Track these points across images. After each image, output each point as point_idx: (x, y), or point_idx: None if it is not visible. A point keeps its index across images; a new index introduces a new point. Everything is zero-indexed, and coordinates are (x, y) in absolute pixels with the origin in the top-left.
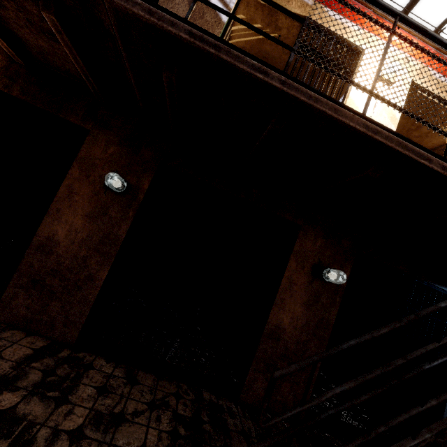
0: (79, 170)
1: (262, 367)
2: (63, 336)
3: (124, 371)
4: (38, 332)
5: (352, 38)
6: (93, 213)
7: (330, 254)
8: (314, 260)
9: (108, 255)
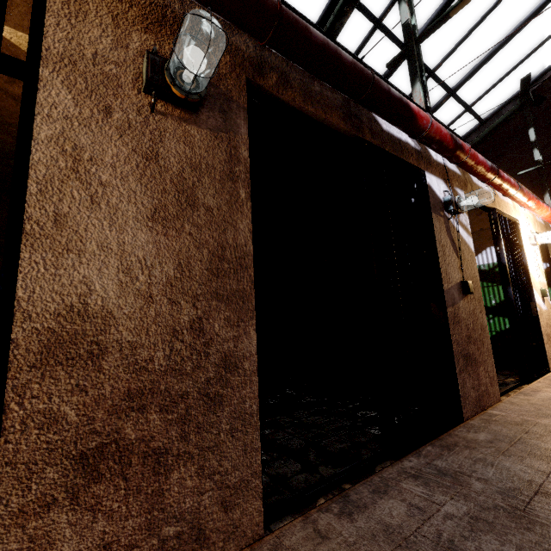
0: None
1: None
2: None
3: None
4: None
5: (512, 213)
6: None
7: None
8: None
9: None
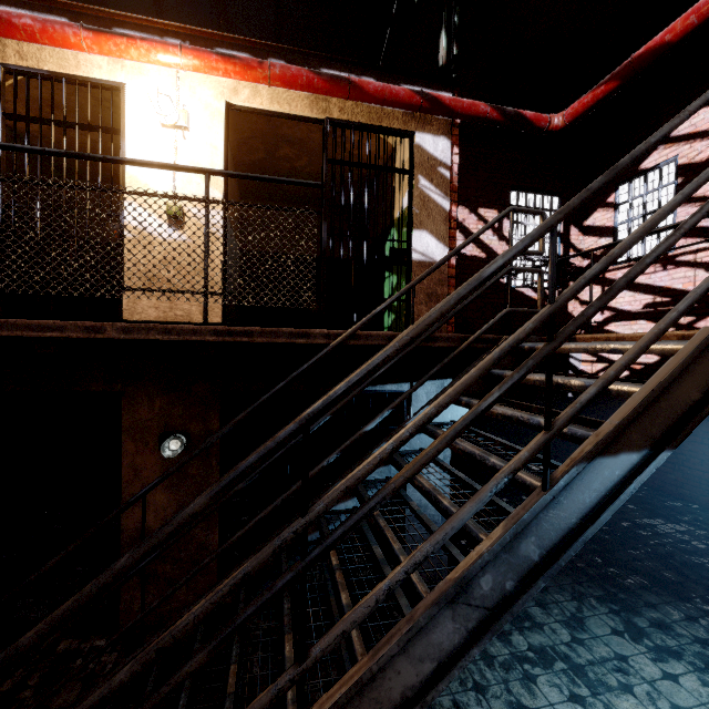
0: None
1: (138, 582)
2: None
3: None
4: None
5: (94, 71)
6: None
7: (182, 411)
8: (160, 429)
9: None
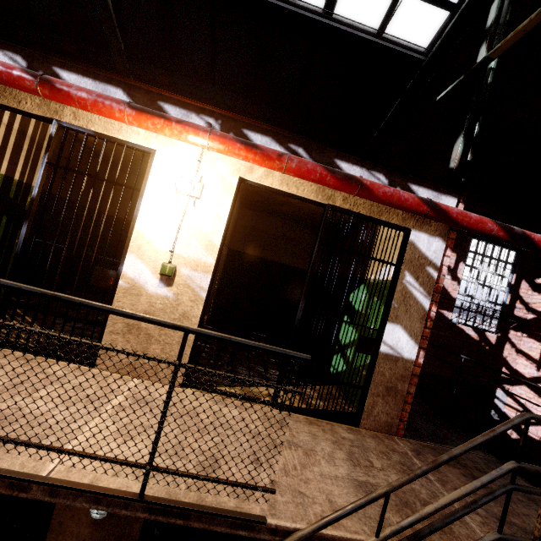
0: None
1: None
2: None
3: None
4: None
5: (132, 136)
6: None
7: None
8: None
9: None
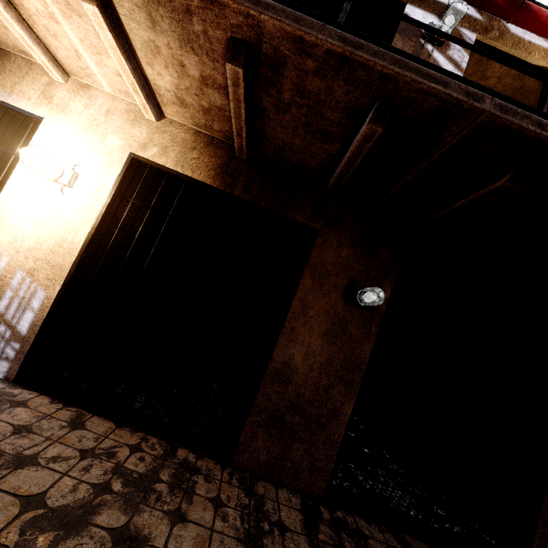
0: (311, 279)
1: None
2: (309, 487)
3: (394, 538)
4: (282, 482)
5: None
6: (331, 331)
7: None
8: None
9: (352, 384)
